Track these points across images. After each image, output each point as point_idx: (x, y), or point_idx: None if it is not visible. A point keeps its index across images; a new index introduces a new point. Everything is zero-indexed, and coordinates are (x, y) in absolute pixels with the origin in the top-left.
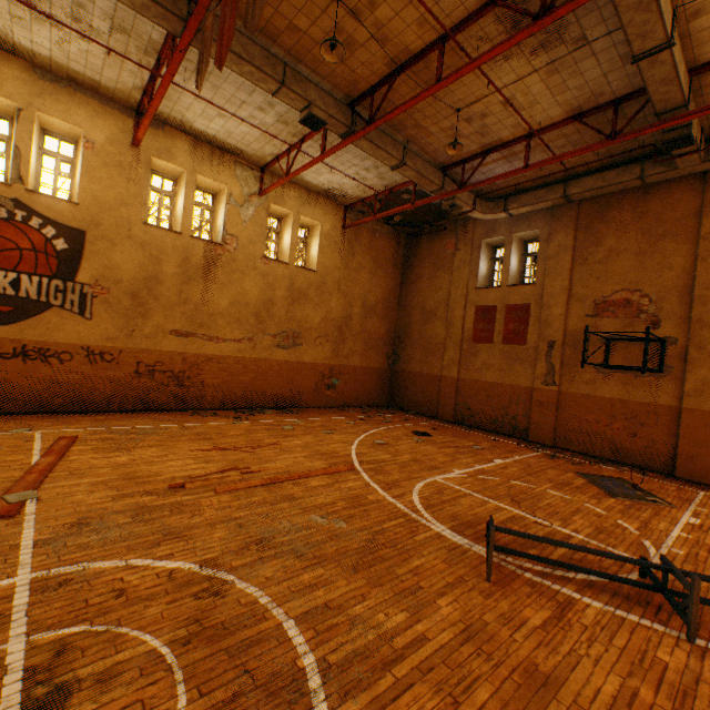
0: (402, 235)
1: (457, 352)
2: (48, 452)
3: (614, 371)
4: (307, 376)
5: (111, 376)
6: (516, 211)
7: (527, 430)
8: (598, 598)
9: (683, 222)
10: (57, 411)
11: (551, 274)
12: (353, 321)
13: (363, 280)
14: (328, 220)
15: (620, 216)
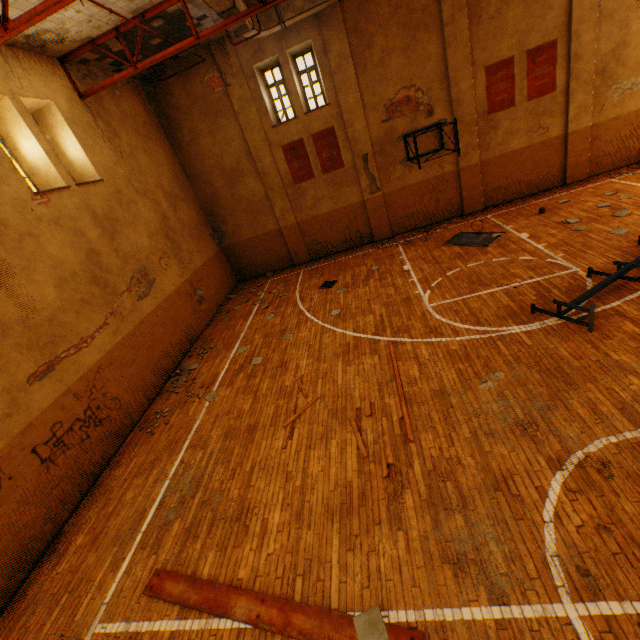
0: (137, 83)
1: (286, 200)
2: (210, 607)
3: (414, 161)
4: (181, 306)
5: (20, 499)
6: (292, 21)
7: (371, 235)
8: (611, 300)
9: (429, 10)
10: (4, 604)
11: (343, 90)
12: (171, 220)
13: (146, 164)
14: (57, 91)
15: (381, 11)
